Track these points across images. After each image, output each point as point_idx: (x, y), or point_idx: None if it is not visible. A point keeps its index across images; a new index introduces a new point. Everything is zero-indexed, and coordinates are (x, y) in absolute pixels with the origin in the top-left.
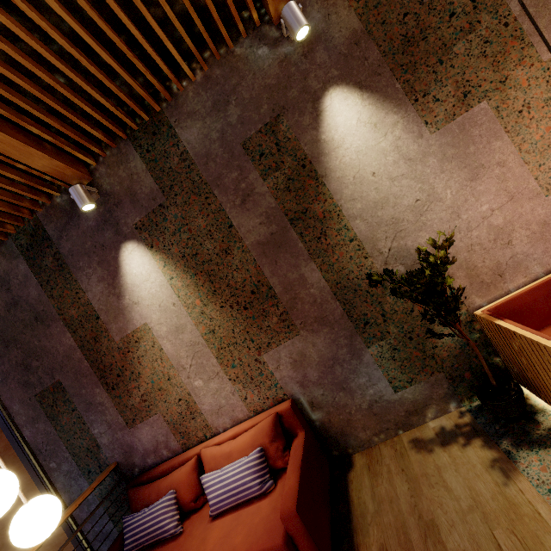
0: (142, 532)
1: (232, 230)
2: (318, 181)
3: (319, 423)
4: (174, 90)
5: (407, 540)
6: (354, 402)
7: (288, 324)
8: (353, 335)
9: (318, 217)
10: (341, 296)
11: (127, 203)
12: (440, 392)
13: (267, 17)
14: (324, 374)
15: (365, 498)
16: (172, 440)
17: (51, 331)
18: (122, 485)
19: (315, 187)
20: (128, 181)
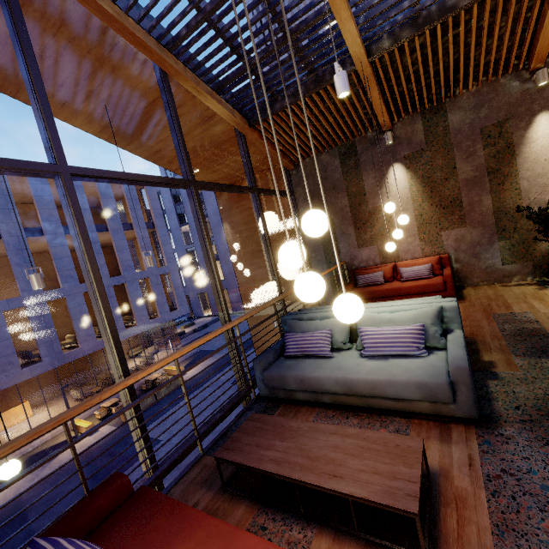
0: (369, 279)
1: (455, 170)
2: (513, 156)
3: (456, 269)
4: (456, 94)
5: (488, 297)
6: (478, 264)
7: (462, 221)
8: (494, 234)
9: (504, 174)
10: (497, 215)
11: (405, 144)
12: (526, 271)
13: (527, 66)
14: (469, 248)
15: (471, 293)
16: (377, 259)
17: (338, 195)
18: (345, 271)
19: (510, 159)
20: (410, 133)
